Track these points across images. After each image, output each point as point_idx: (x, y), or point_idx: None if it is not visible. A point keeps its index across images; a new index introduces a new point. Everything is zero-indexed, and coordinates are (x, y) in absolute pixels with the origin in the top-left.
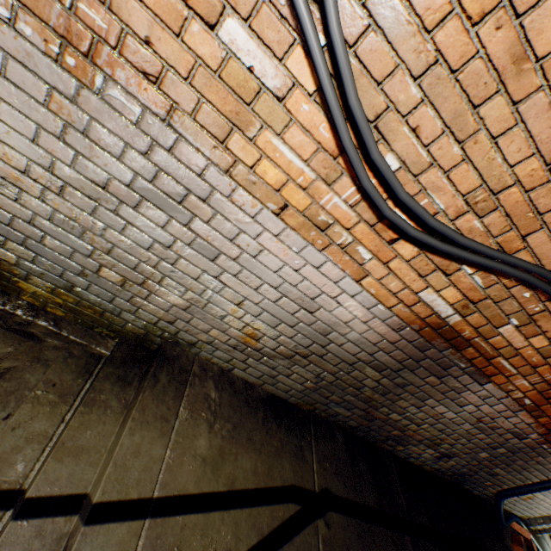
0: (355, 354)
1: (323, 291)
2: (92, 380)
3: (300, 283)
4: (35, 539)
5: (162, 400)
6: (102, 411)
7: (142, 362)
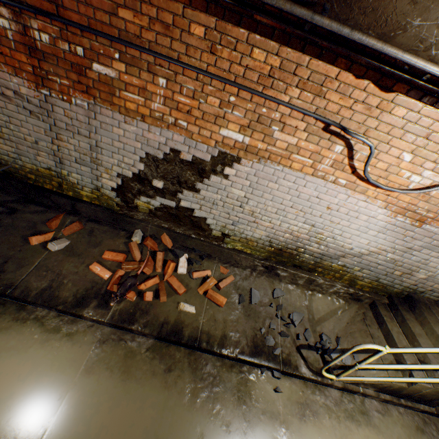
0: None
1: None
2: (390, 312)
3: None
4: (435, 358)
5: (430, 315)
6: (411, 321)
7: (403, 303)
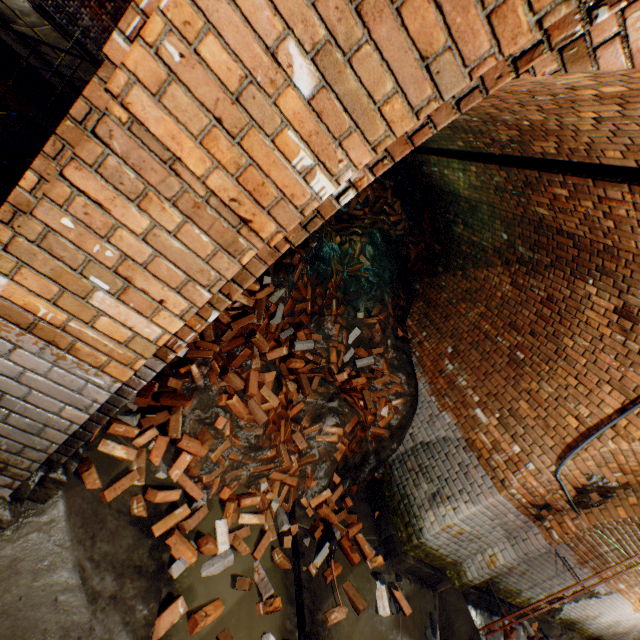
0: (635, 629)
1: (639, 623)
2: None
3: (636, 623)
4: None
5: None
6: None
7: None
